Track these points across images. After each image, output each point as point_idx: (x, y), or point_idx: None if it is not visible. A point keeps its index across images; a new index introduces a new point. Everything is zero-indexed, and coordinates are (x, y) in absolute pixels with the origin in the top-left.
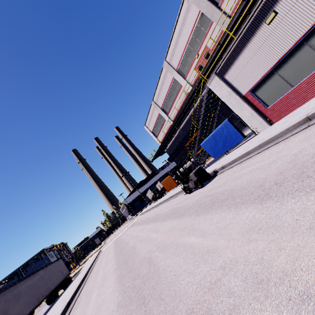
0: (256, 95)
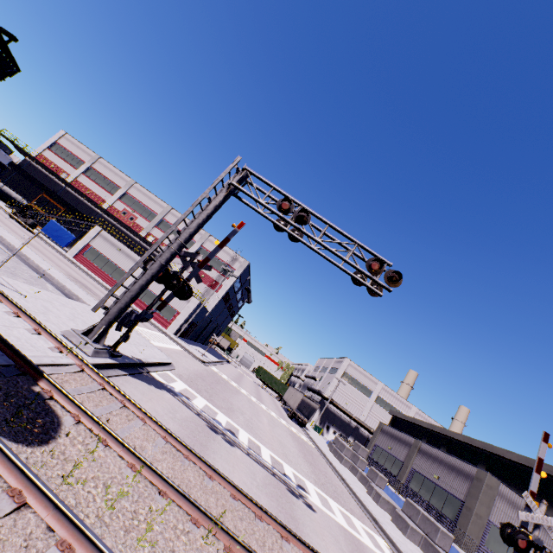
0: (90, 249)
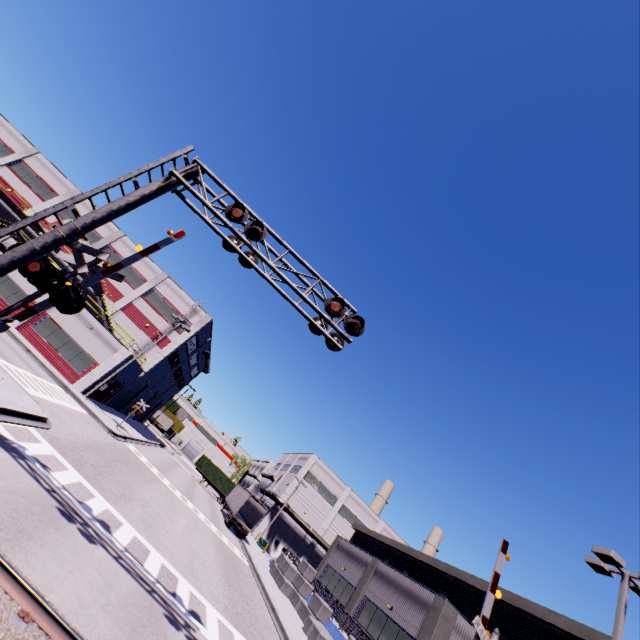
0: None
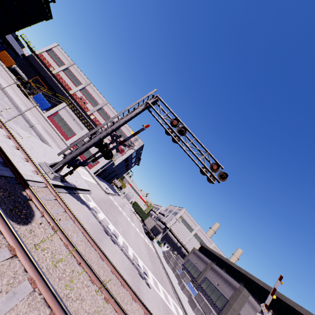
0: (57, 115)
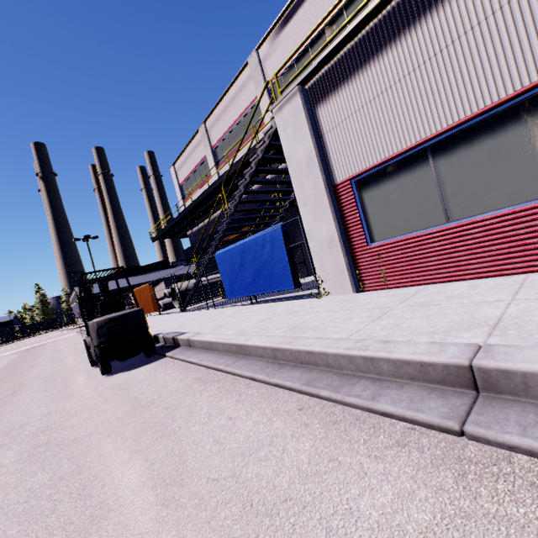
0: (361, 199)
